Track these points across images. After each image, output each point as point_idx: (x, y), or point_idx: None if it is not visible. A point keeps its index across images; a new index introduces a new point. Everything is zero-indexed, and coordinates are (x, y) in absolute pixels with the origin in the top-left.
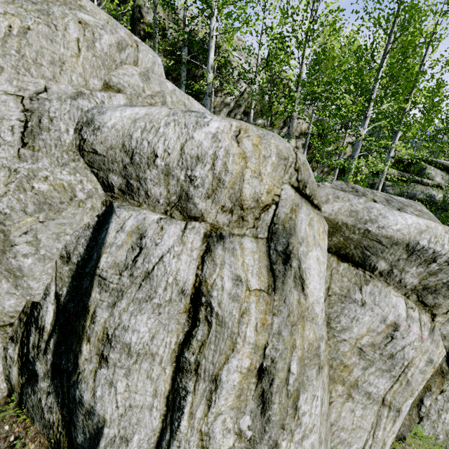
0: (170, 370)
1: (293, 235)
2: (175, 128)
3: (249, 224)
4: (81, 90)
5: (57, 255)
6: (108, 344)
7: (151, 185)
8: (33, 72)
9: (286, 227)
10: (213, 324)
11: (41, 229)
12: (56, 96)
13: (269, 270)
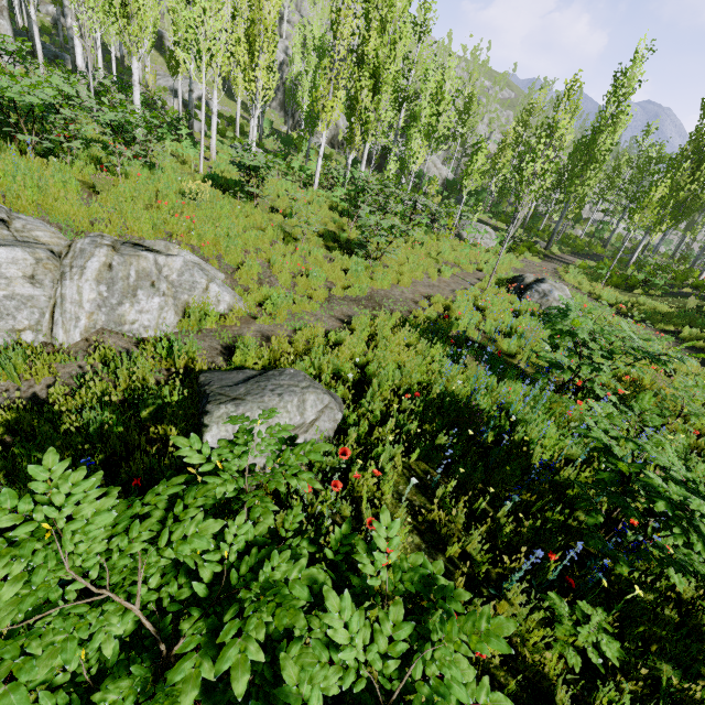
0: None
1: None
2: None
3: None
4: None
5: None
6: None
7: None
8: None
9: None
10: None
11: None
12: None
13: None
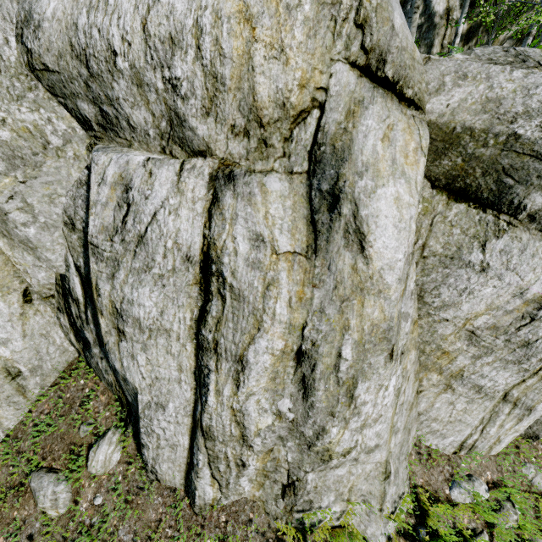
0: (192, 347)
1: (347, 160)
2: None
3: (276, 151)
4: None
5: (60, 221)
6: (120, 318)
7: (128, 109)
8: None
9: (337, 148)
10: (227, 298)
11: (26, 191)
12: None
13: (309, 223)
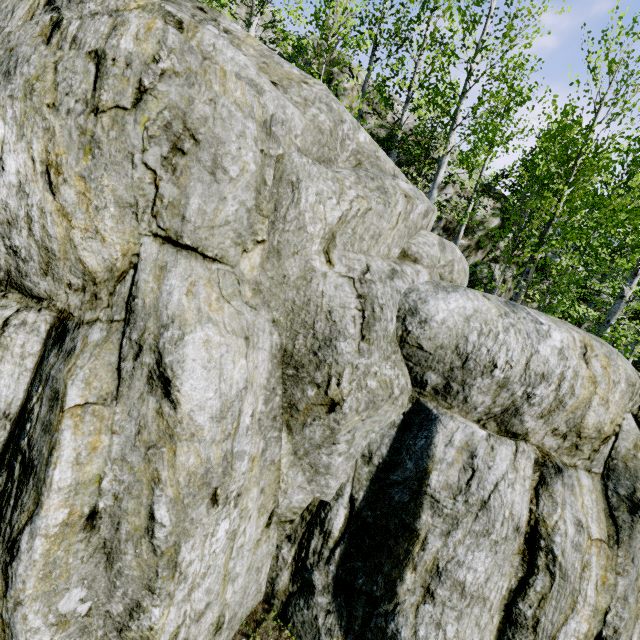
0: (497, 619)
1: None
2: (517, 336)
3: (583, 454)
4: (393, 266)
5: (359, 453)
6: (436, 578)
7: (475, 392)
8: (355, 247)
9: (629, 466)
10: (557, 576)
11: (359, 427)
12: (377, 276)
13: (607, 515)
